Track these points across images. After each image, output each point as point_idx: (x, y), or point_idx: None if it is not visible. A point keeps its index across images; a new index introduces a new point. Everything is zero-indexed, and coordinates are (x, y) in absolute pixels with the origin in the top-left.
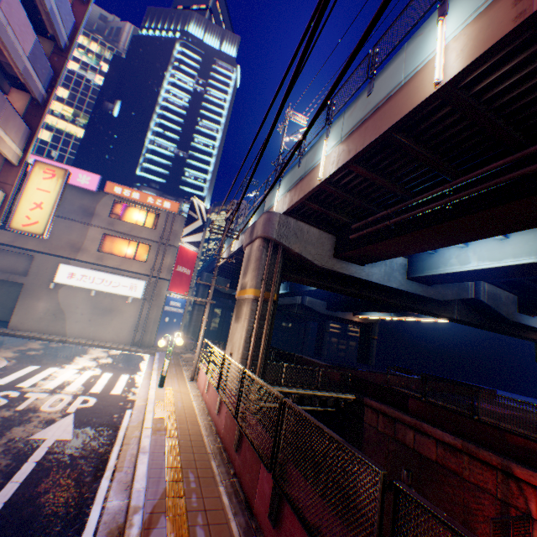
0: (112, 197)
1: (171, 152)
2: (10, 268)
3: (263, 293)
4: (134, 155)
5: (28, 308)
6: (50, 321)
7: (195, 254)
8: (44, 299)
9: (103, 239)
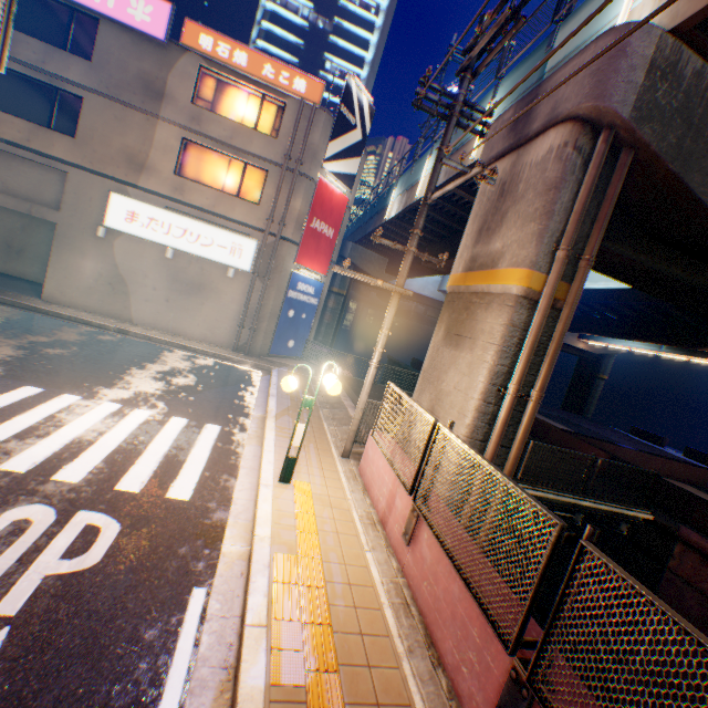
0: (194, 59)
1: (303, 18)
2: (31, 194)
3: (554, 283)
4: (242, 23)
5: (69, 269)
6: (105, 295)
7: (344, 201)
8: (91, 255)
9: (183, 152)
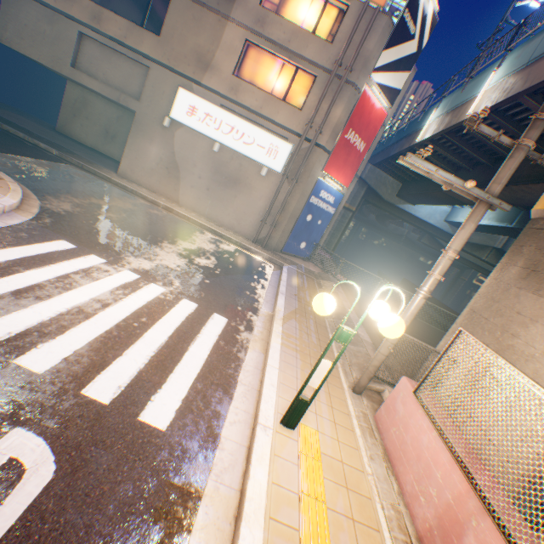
0: None
1: None
2: (121, 85)
3: None
4: None
5: (139, 151)
6: (162, 178)
7: (382, 116)
8: (156, 142)
9: (243, 55)
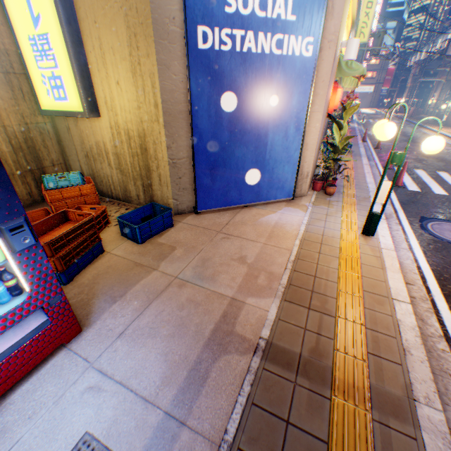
0: None
1: None
2: None
3: (411, 85)
4: None
5: None
6: None
7: (393, 70)
8: None
9: None
